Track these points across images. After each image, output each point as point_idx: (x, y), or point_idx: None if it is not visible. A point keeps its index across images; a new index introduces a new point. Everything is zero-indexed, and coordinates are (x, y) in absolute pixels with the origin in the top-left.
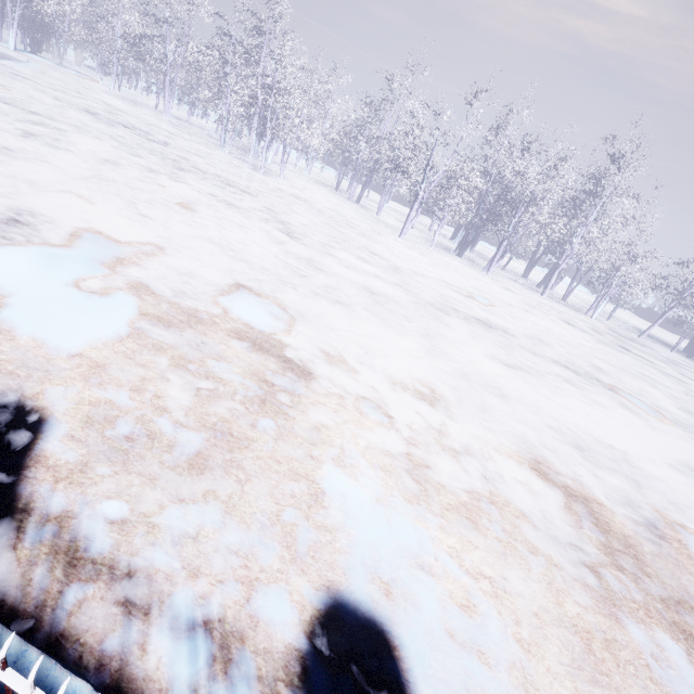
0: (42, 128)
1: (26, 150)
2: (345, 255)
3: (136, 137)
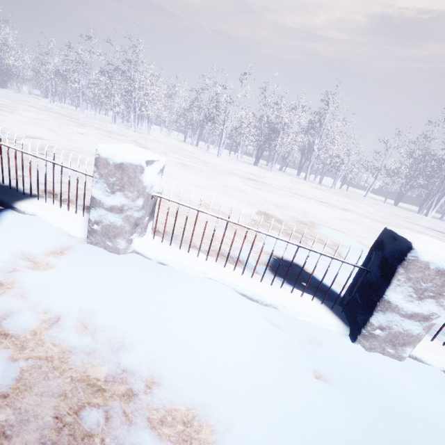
0: (5, 108)
1: None
2: (175, 156)
3: (60, 116)
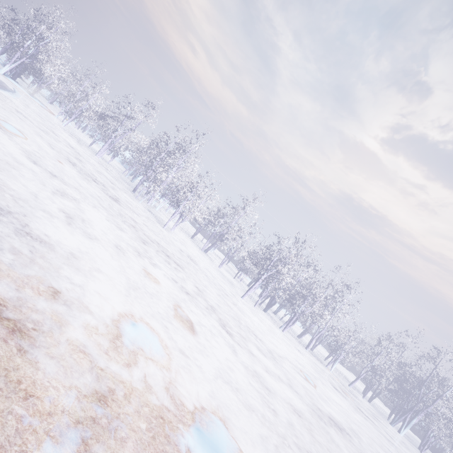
0: (66, 199)
1: (79, 248)
2: (252, 347)
3: (103, 194)
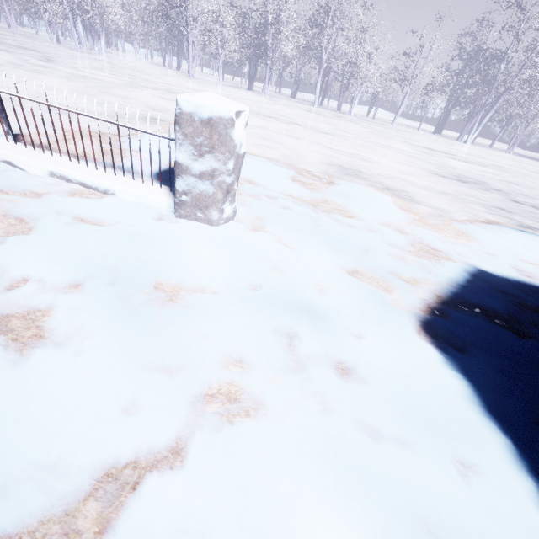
0: None
1: None
2: (95, 72)
3: None
